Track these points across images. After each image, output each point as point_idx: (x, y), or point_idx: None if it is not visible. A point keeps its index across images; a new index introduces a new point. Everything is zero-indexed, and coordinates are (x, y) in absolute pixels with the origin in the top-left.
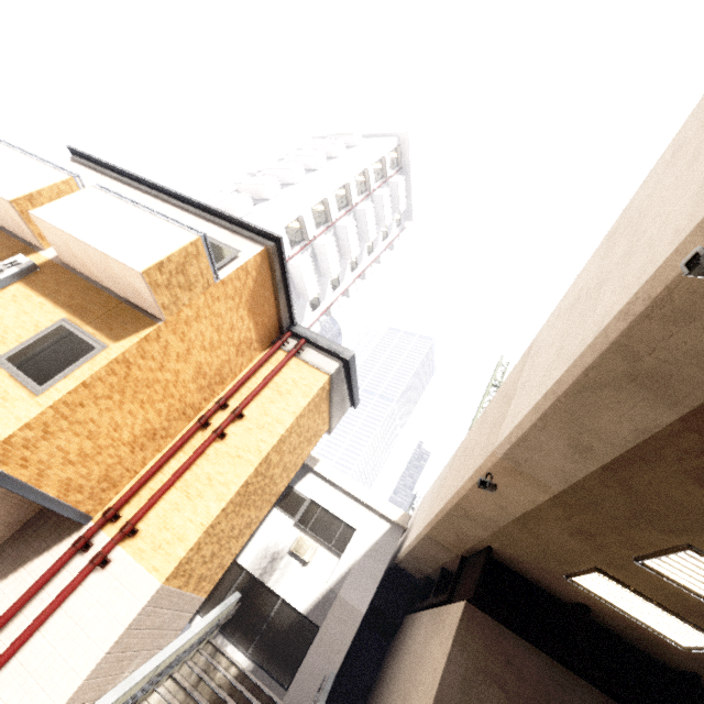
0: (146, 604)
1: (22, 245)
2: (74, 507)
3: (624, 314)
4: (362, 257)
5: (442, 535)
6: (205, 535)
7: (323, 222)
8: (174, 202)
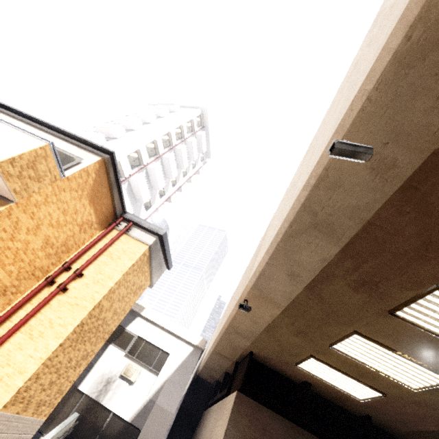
0: None
1: None
2: None
3: (306, 186)
4: (179, 178)
5: (223, 348)
6: (43, 366)
7: (154, 155)
8: (36, 125)
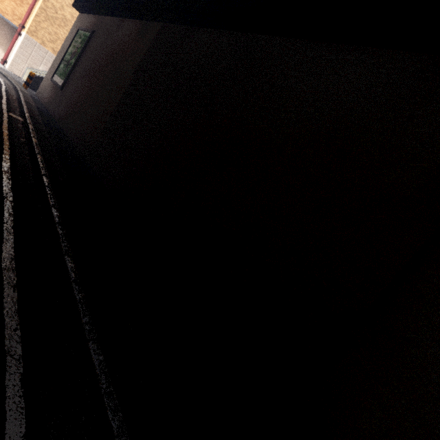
0: (25, 39)
1: None
2: (10, 22)
3: None
4: None
5: None
6: (35, 24)
7: None
8: None
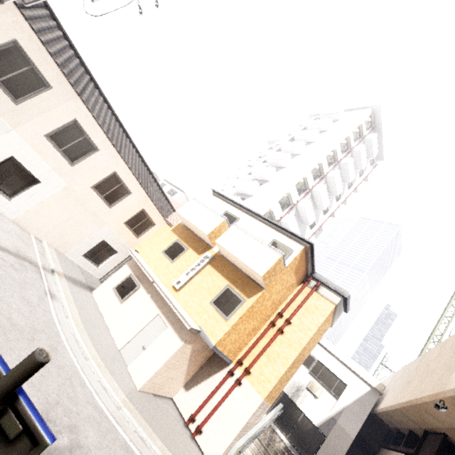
0: (257, 407)
1: (205, 245)
2: (229, 358)
3: None
4: (344, 191)
5: (410, 413)
6: (278, 381)
7: (318, 176)
8: (258, 219)
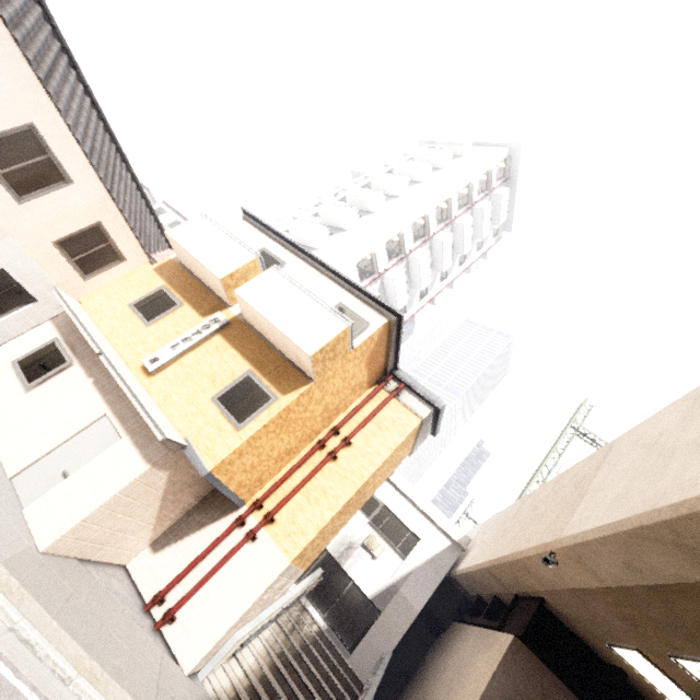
0: (279, 574)
1: (217, 301)
2: (239, 497)
3: (674, 508)
4: (453, 268)
5: (501, 574)
6: (318, 533)
7: (421, 236)
8: (319, 268)
